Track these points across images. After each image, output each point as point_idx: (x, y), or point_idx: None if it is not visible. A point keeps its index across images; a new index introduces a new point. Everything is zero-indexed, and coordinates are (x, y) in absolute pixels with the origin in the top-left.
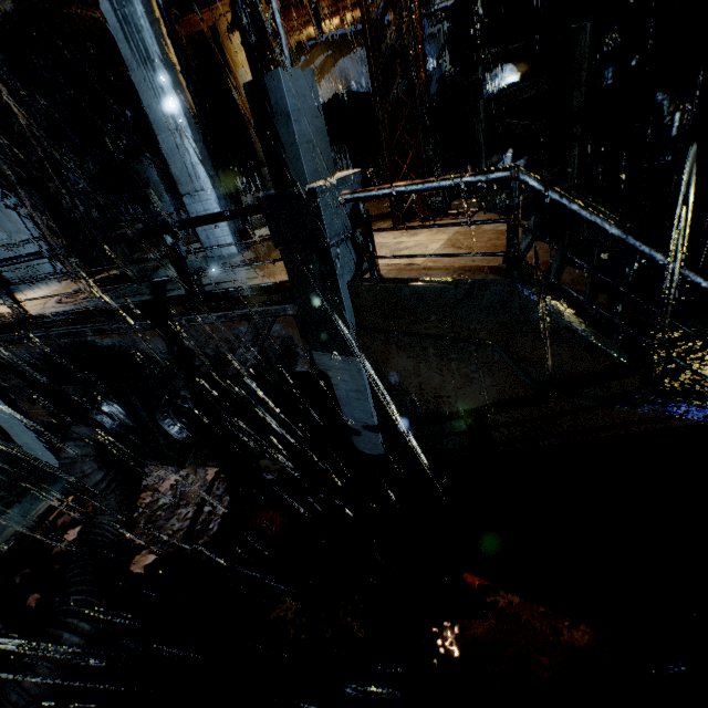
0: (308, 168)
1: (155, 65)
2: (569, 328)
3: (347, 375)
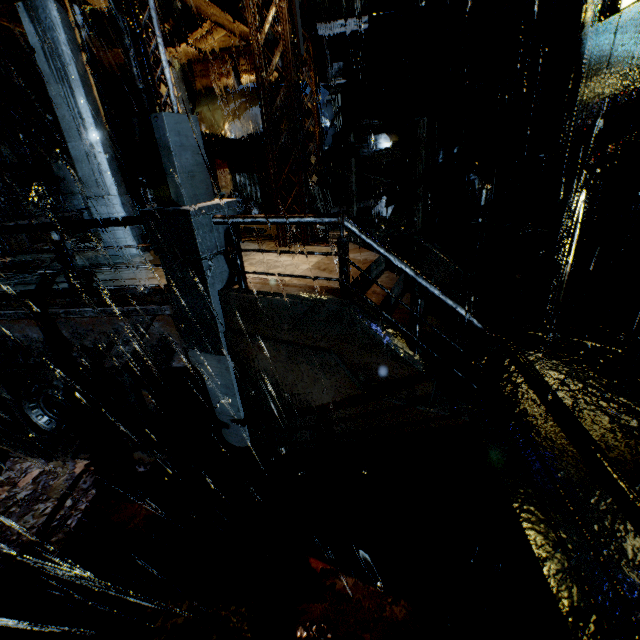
0: (186, 193)
1: (72, 84)
2: (382, 341)
3: (217, 372)
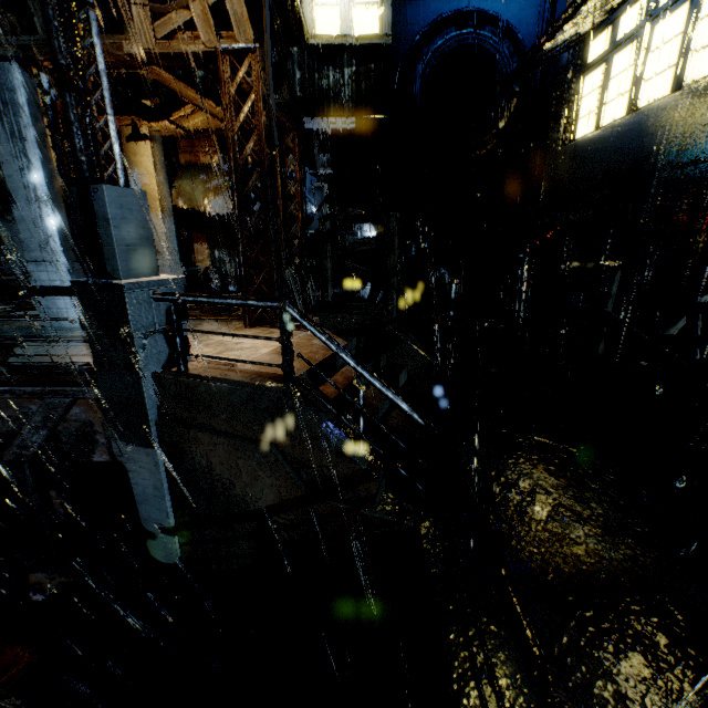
0: (123, 266)
1: (27, 145)
2: (324, 435)
3: (145, 468)
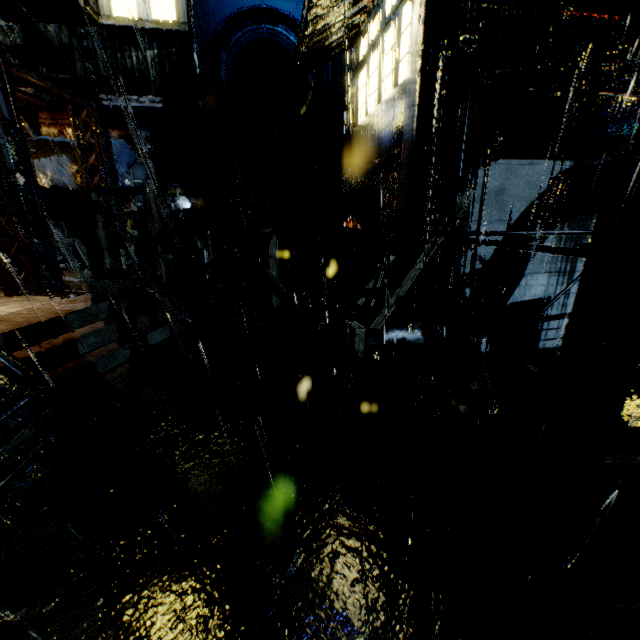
0: None
1: None
2: None
3: None
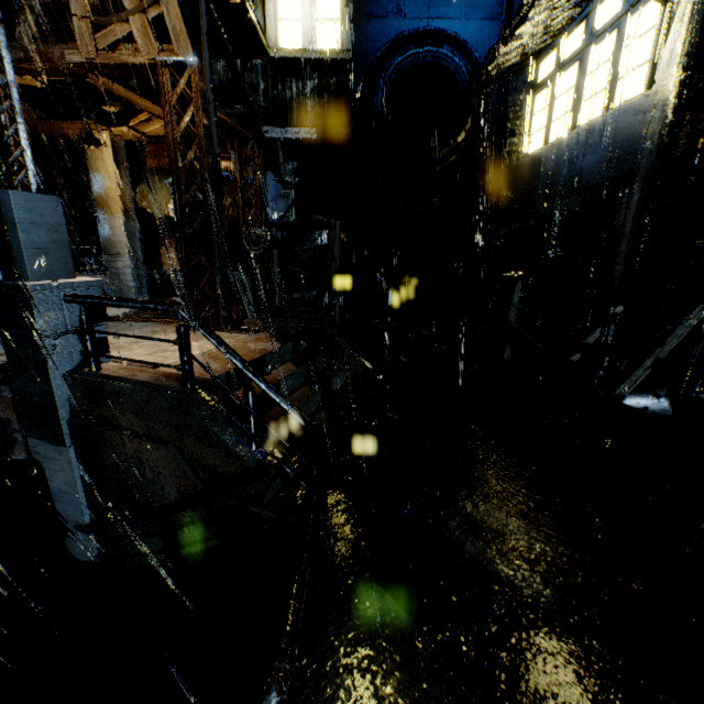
0: (32, 268)
1: None
2: (216, 434)
3: (60, 466)
